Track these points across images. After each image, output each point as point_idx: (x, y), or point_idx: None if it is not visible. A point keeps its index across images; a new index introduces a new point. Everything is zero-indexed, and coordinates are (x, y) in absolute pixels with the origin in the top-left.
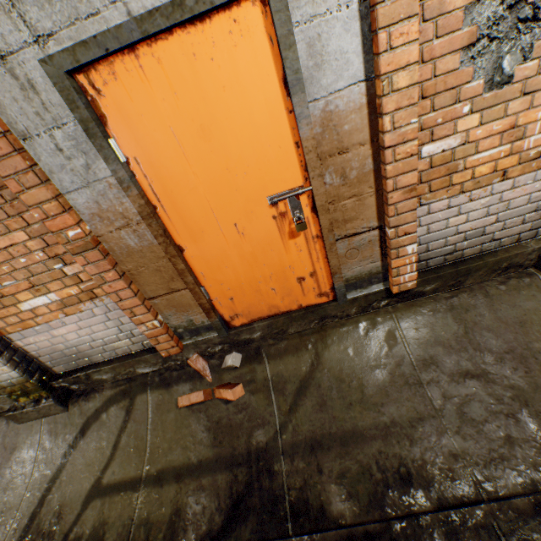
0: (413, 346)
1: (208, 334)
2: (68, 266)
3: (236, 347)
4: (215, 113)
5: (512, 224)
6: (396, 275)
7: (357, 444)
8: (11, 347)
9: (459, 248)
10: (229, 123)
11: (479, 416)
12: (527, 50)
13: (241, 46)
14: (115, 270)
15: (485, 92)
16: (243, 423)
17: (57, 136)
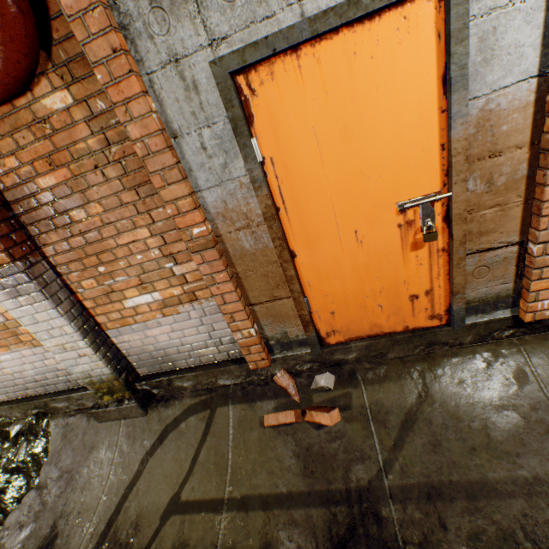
0: None
1: (299, 349)
2: (178, 266)
3: (325, 367)
4: (362, 113)
5: None
6: (532, 301)
7: (490, 499)
8: (107, 343)
9: None
10: (374, 124)
11: None
12: None
13: (405, 43)
14: (226, 272)
15: None
16: (337, 454)
17: (204, 135)
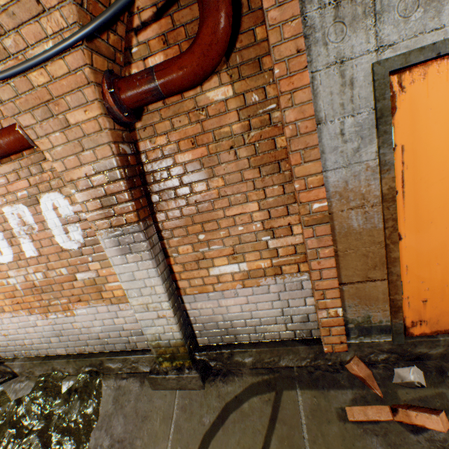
0: None
1: (378, 336)
2: (274, 239)
3: (403, 360)
4: None
5: None
6: None
7: None
8: (180, 308)
9: None
10: None
11: None
12: None
13: None
14: (332, 247)
15: None
16: None
17: (345, 123)
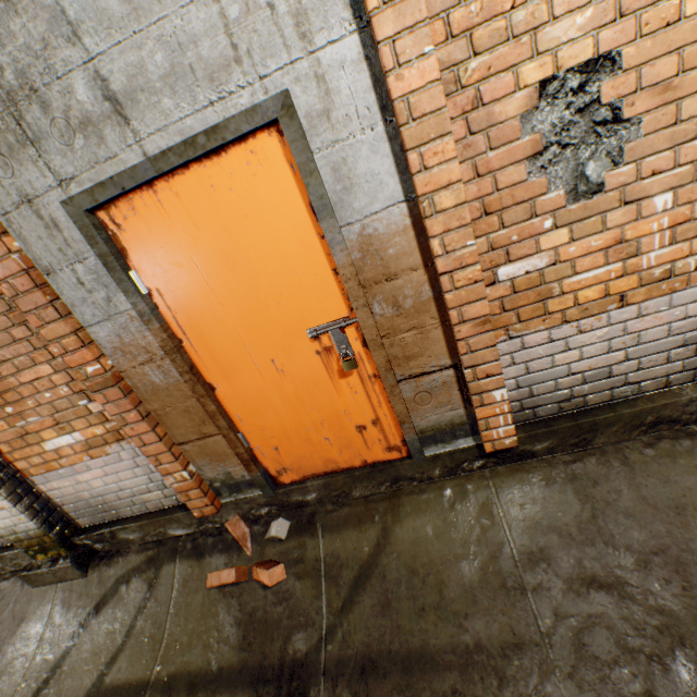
0: (516, 530)
1: (251, 491)
2: (94, 403)
3: (286, 510)
4: (240, 242)
5: (652, 362)
6: (485, 429)
7: (425, 673)
8: (33, 492)
9: (578, 393)
10: (255, 251)
11: (606, 652)
12: (615, 154)
13: (261, 174)
14: (137, 411)
15: (570, 203)
16: (281, 620)
17: (79, 270)
